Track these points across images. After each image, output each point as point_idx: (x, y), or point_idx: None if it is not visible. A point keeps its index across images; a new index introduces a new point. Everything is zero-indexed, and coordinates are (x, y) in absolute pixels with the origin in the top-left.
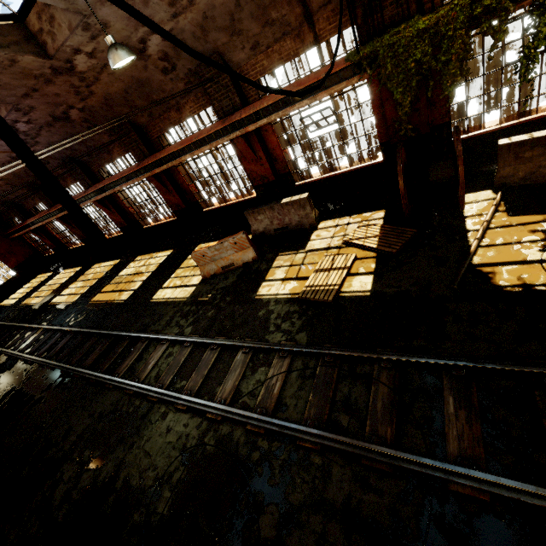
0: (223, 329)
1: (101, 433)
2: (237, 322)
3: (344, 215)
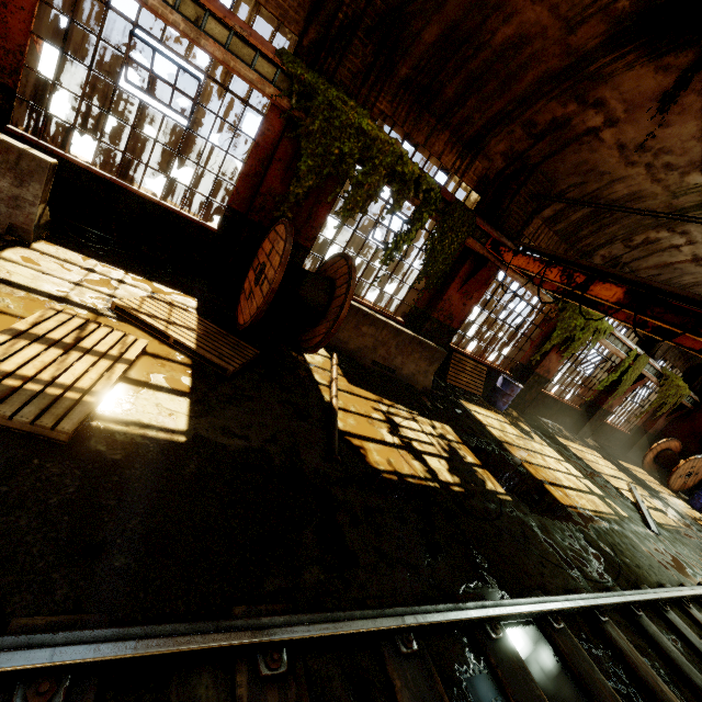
0: None
1: None
2: None
3: (112, 262)
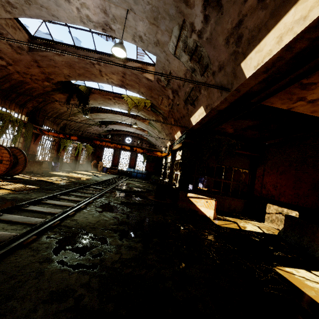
0: (3, 206)
1: (77, 248)
2: (3, 203)
3: None
